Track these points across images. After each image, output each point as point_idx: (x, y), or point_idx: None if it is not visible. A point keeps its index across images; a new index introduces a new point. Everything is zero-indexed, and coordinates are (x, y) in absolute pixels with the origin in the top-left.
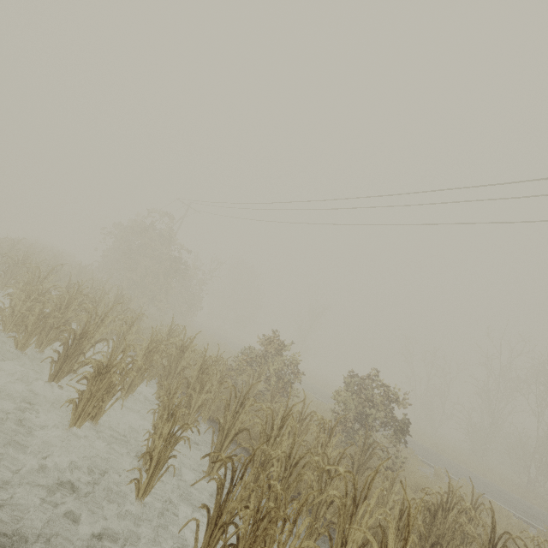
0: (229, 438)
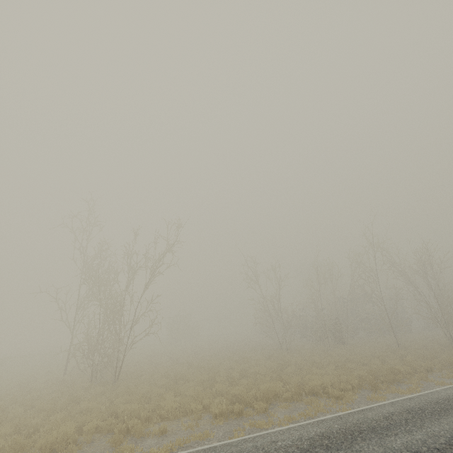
0: None
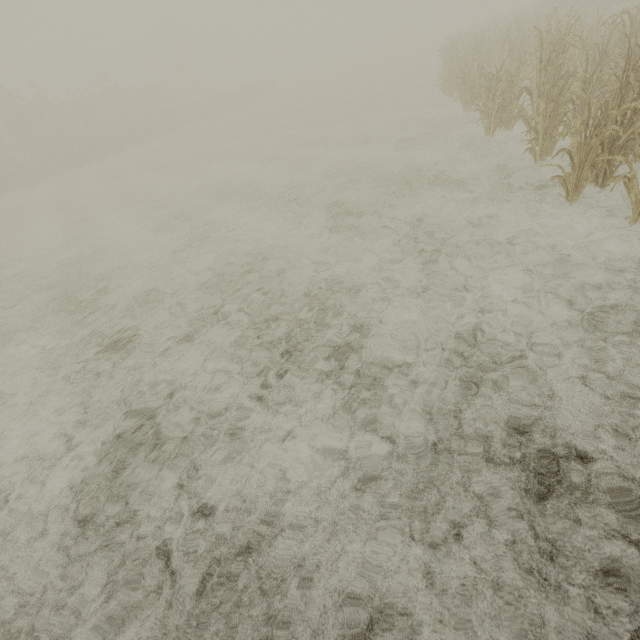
0: None
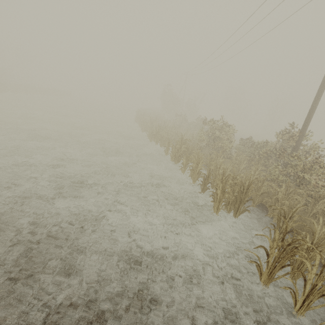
0: None
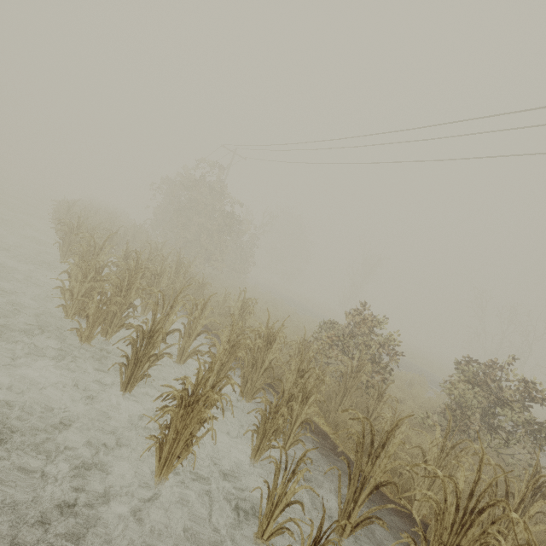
0: (365, 491)
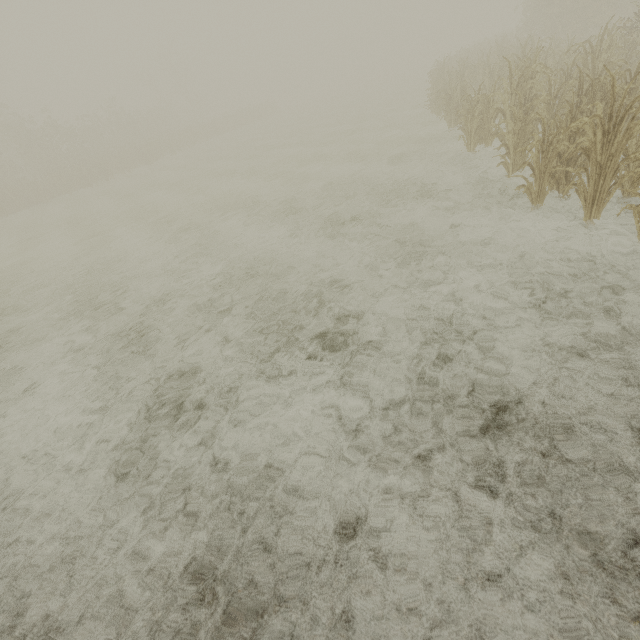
0: None
